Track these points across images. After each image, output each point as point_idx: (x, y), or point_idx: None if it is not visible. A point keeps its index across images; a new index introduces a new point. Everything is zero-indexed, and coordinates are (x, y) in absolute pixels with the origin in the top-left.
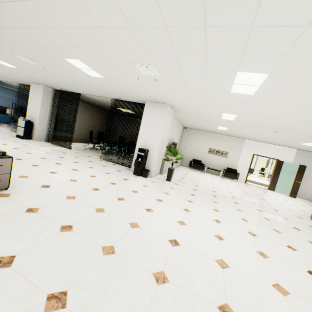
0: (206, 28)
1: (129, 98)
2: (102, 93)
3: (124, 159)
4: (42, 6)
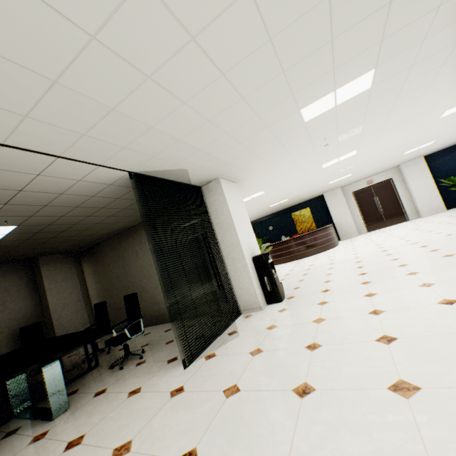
0: (401, 126)
1: (203, 170)
2: (150, 151)
3: (136, 358)
4: None
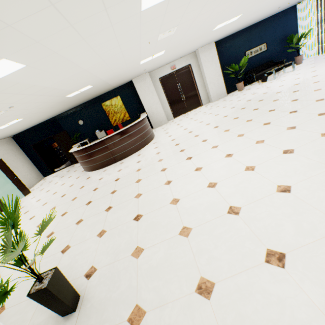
0: None
1: None
2: None
3: None
4: None
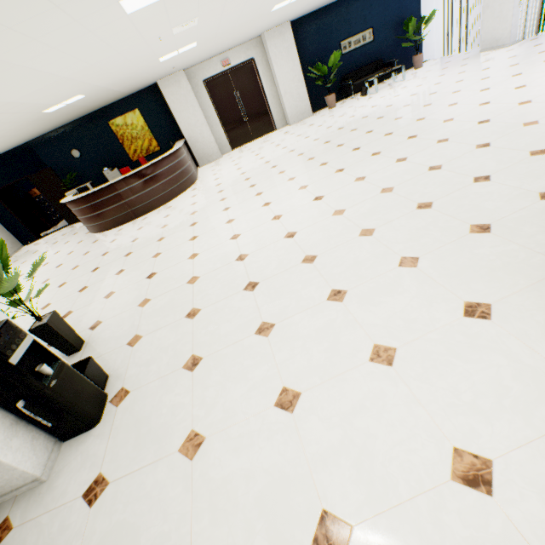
0: None
1: None
2: None
3: None
4: None
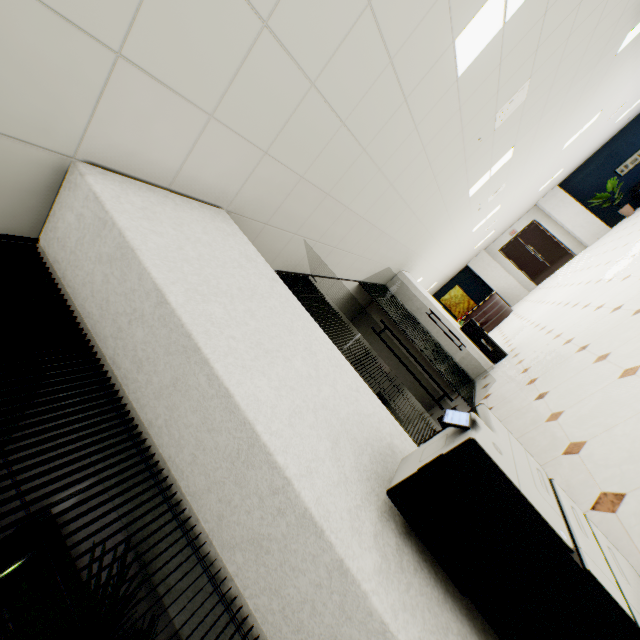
0: (533, 169)
1: (395, 265)
2: (379, 257)
3: None
4: (569, 112)
